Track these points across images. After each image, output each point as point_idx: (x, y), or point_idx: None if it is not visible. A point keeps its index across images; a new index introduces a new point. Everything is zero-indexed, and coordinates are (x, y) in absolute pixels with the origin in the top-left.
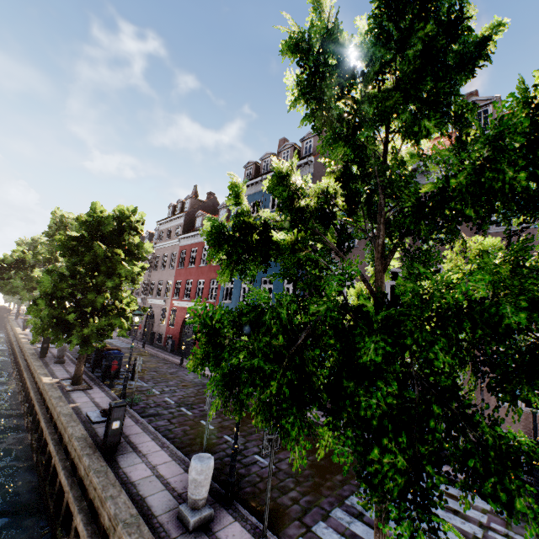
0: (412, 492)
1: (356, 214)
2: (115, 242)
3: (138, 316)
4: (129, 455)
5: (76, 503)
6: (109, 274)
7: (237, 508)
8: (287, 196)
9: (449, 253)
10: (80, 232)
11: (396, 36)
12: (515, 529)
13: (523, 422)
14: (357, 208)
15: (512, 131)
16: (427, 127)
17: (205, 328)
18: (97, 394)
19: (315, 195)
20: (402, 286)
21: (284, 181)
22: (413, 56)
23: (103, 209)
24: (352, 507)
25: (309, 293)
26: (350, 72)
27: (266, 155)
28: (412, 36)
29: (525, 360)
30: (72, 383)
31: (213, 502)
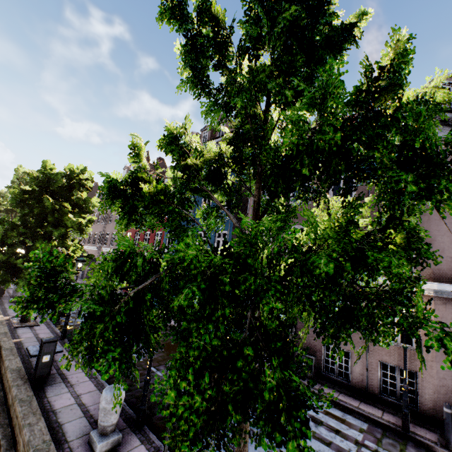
0: (215, 432)
1: (243, 174)
2: (64, 197)
3: (80, 262)
4: (57, 385)
5: (0, 430)
6: (56, 225)
7: (146, 432)
8: (179, 156)
9: (317, 210)
10: (34, 186)
11: (263, 13)
12: (384, 445)
13: (398, 355)
14: (244, 169)
15: (331, 95)
16: (286, 96)
17: (41, 272)
18: (42, 330)
19: (211, 157)
20: (238, 236)
21: (176, 142)
22: (280, 33)
23: (52, 167)
24: (250, 429)
25: (178, 242)
26: (222, 43)
27: (206, 127)
28: (280, 15)
29: (346, 306)
30: (21, 320)
31: (125, 427)
